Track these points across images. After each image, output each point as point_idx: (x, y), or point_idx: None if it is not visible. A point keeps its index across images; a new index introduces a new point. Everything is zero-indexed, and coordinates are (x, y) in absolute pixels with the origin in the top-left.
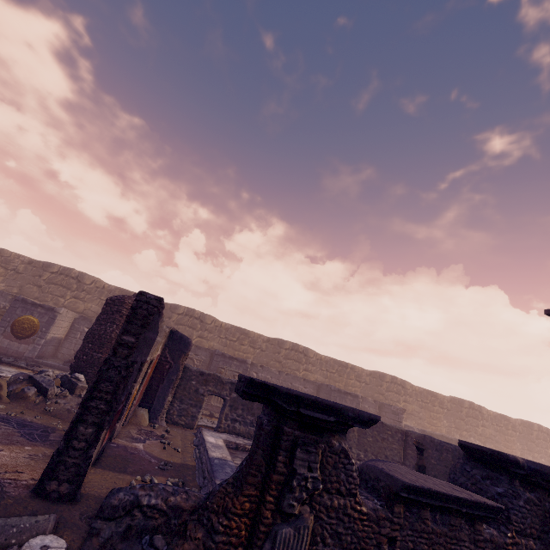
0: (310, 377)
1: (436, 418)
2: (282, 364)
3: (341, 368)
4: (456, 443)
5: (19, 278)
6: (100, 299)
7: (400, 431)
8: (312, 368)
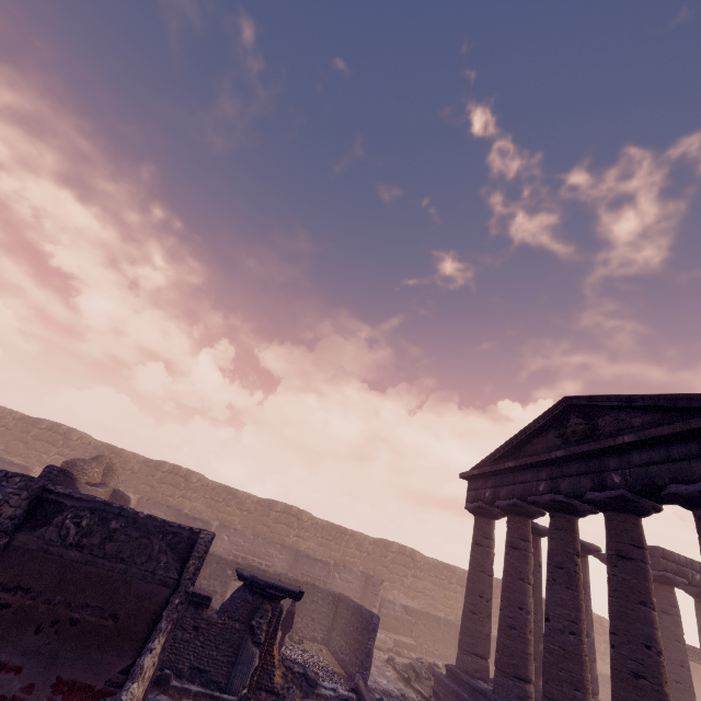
0: (302, 544)
1: (452, 598)
2: (270, 529)
3: (339, 534)
4: (445, 623)
5: (7, 435)
6: (85, 456)
7: (333, 594)
8: (305, 533)
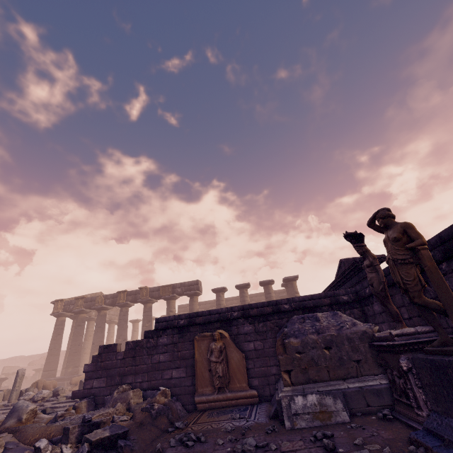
0: None
1: None
2: None
3: None
4: None
5: None
6: (60, 357)
7: None
8: None
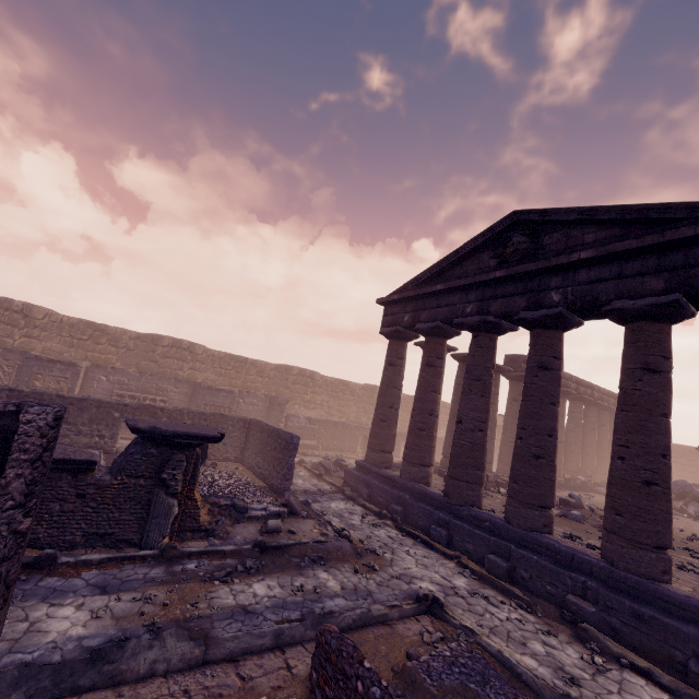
0: (198, 376)
1: (345, 405)
2: (159, 364)
3: (239, 364)
4: (342, 426)
5: None
6: None
7: (243, 420)
8: (201, 366)
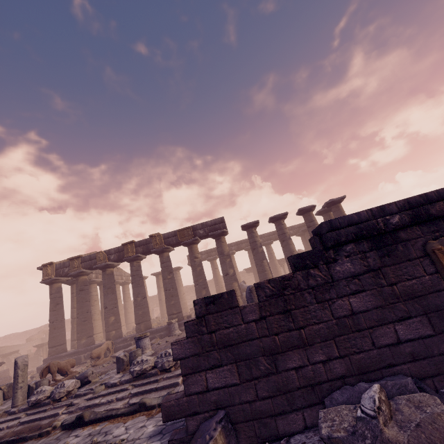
0: None
1: None
2: None
3: (152, 299)
4: None
5: None
6: None
7: None
8: None
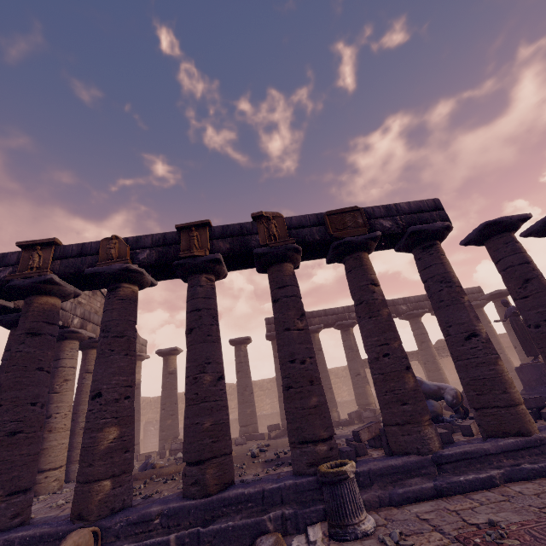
0: (143, 419)
1: (257, 401)
2: None
3: None
4: None
5: None
6: None
7: None
8: (143, 411)
